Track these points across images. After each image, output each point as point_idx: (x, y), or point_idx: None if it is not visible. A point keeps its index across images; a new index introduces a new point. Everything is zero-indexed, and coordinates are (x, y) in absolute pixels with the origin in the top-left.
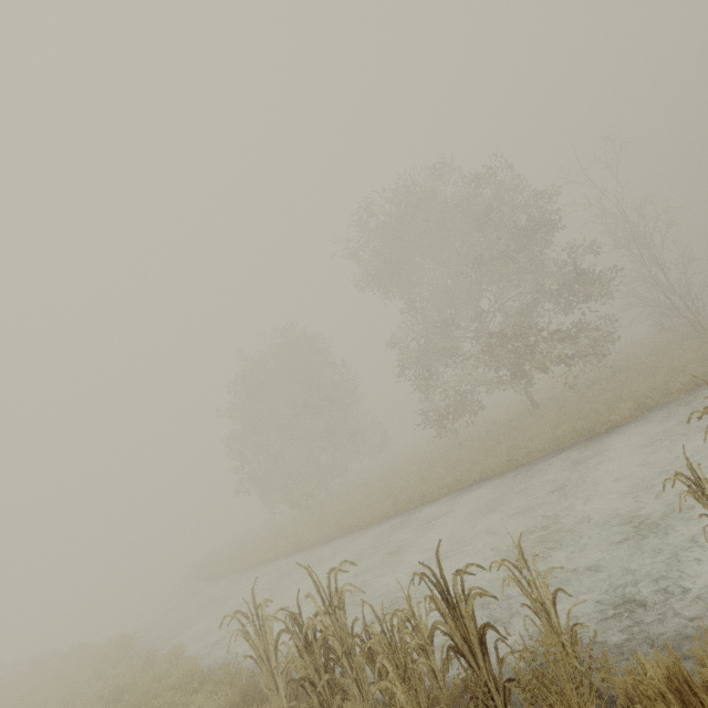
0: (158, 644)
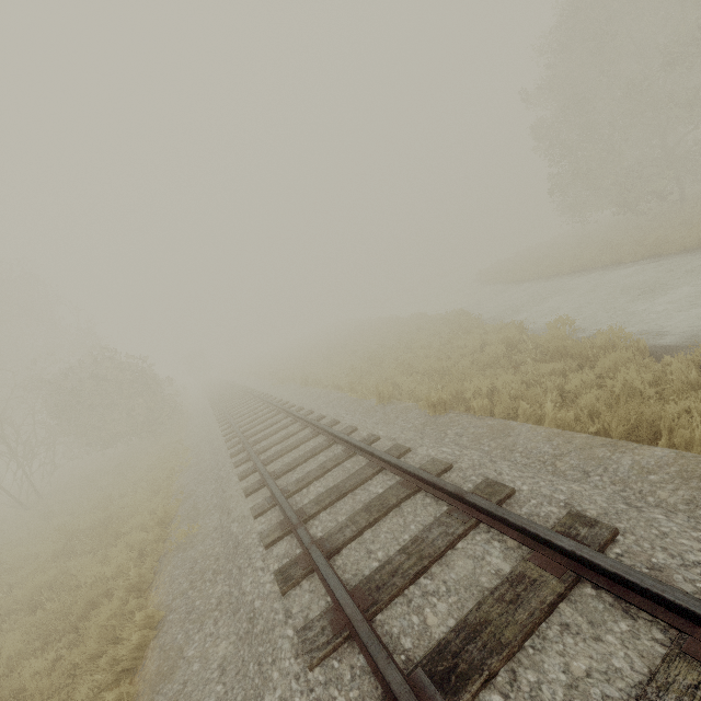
0: (499, 320)
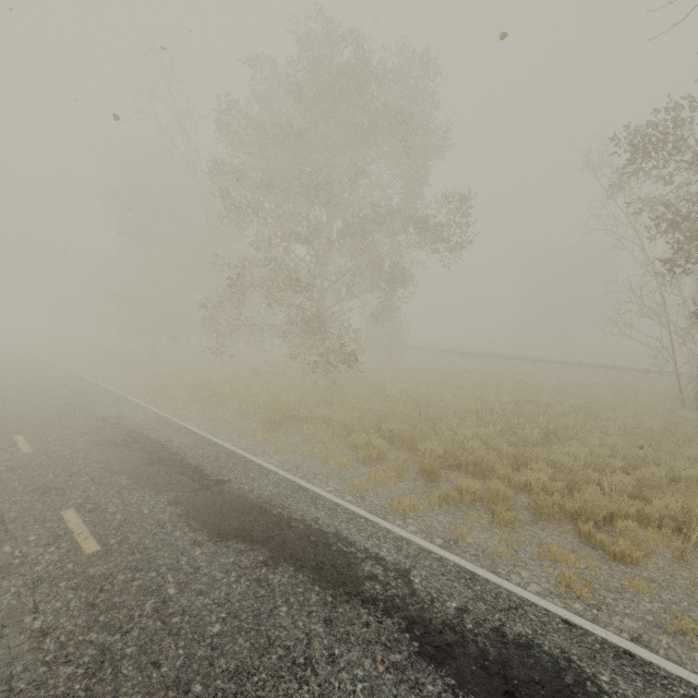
0: None
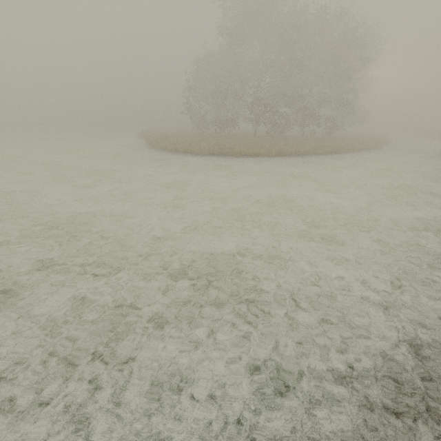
0: None
